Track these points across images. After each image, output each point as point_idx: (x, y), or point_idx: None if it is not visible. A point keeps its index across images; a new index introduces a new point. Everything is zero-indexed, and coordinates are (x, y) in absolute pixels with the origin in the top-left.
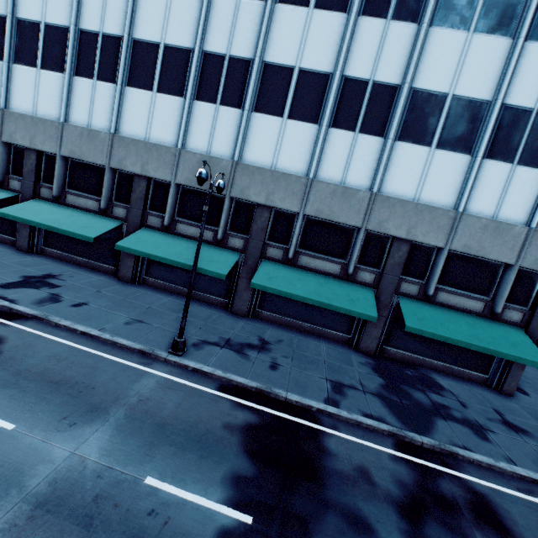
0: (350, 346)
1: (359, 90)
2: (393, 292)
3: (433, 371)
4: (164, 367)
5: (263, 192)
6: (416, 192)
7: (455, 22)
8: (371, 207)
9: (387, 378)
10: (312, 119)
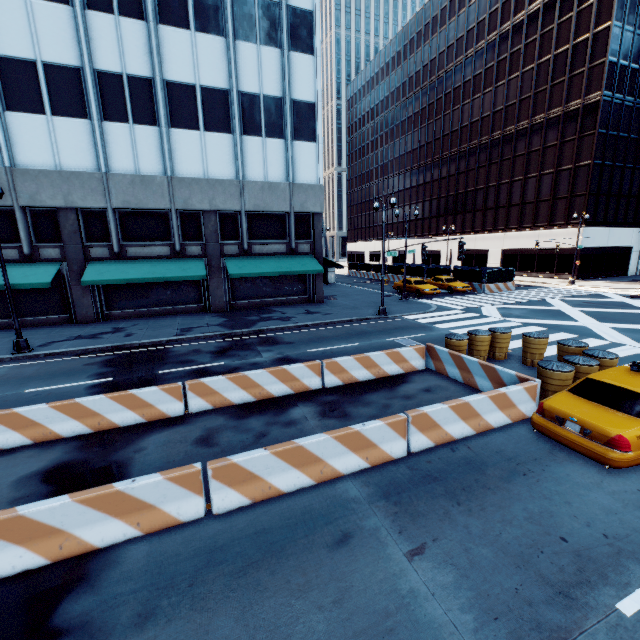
0: (205, 312)
1: (117, 83)
2: (220, 255)
3: (273, 306)
4: (13, 362)
5: (58, 194)
6: (204, 170)
7: (177, 21)
8: (172, 189)
9: (232, 317)
10: (80, 115)
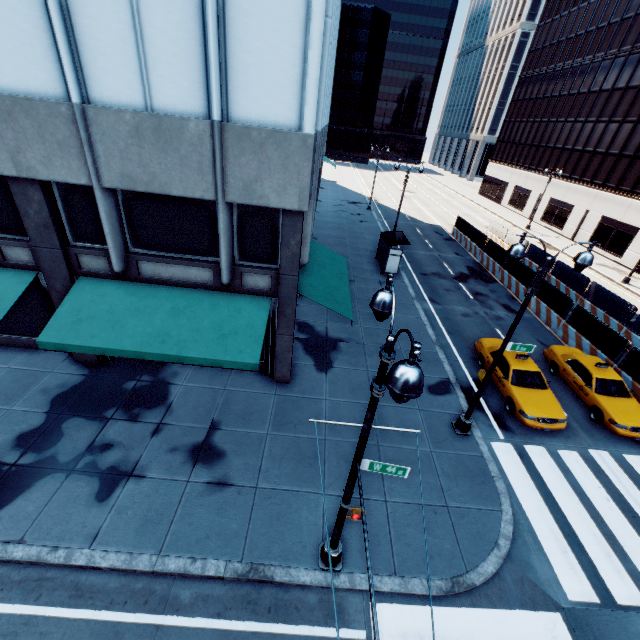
0: (70, 356)
1: None
2: (67, 274)
3: (192, 367)
4: None
5: None
6: None
7: None
8: None
9: (60, 412)
10: None
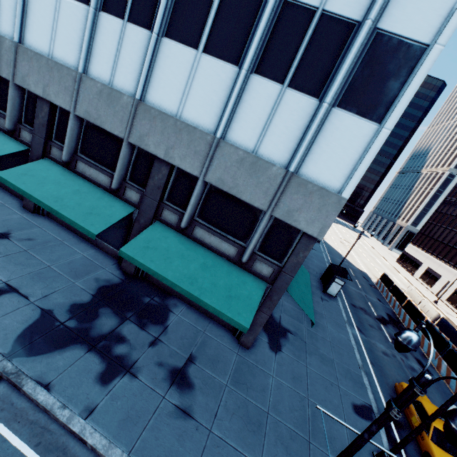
0: (118, 263)
1: None
2: (152, 216)
3: (187, 305)
4: None
5: (40, 82)
6: (179, 106)
7: None
8: (132, 116)
9: (100, 298)
10: None
